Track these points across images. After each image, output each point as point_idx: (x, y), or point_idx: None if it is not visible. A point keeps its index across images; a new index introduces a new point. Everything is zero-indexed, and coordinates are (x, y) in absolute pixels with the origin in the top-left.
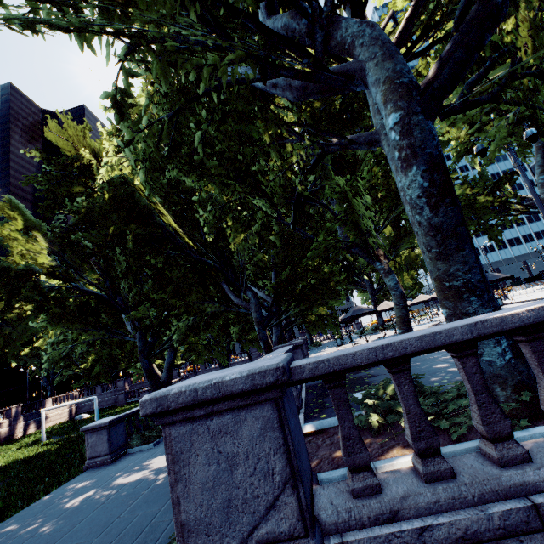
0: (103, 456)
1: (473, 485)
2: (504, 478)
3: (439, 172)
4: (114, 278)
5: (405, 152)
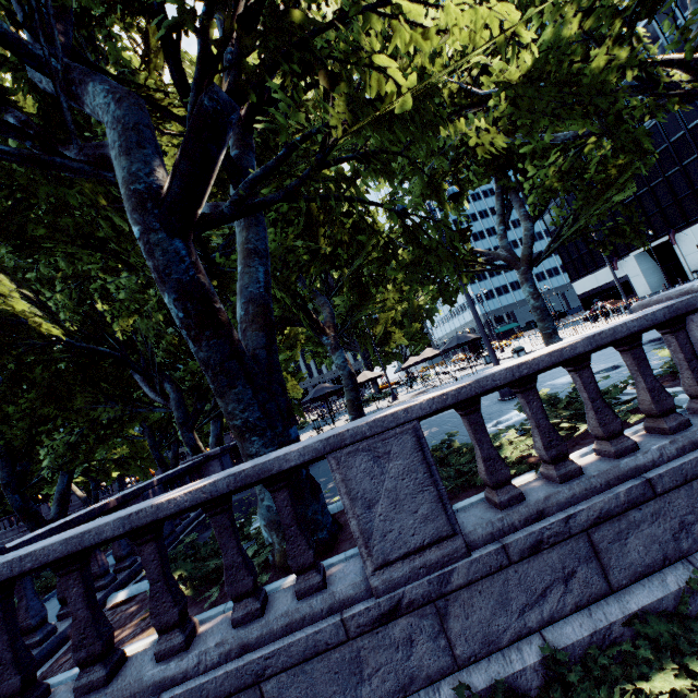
0: None
1: (113, 693)
2: (146, 678)
3: (192, 302)
4: None
5: (155, 275)
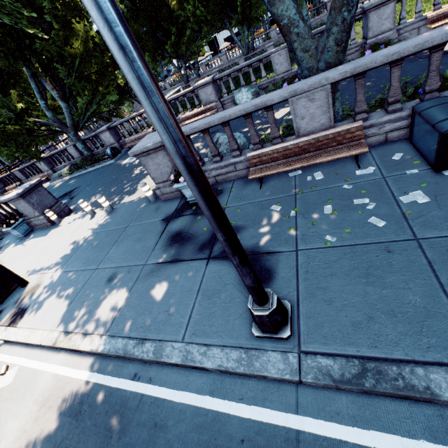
0: None
1: None
2: None
3: None
4: None
5: None
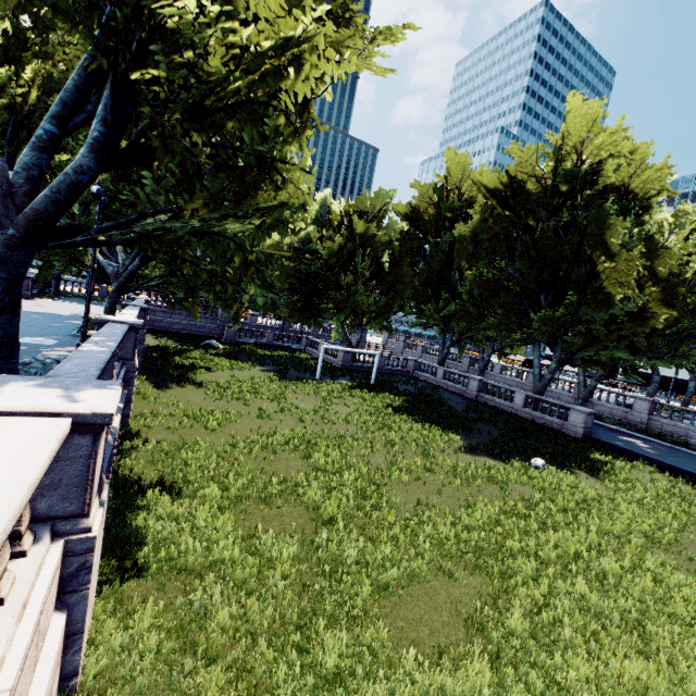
0: (588, 429)
1: None
2: None
3: None
4: (565, 299)
5: None
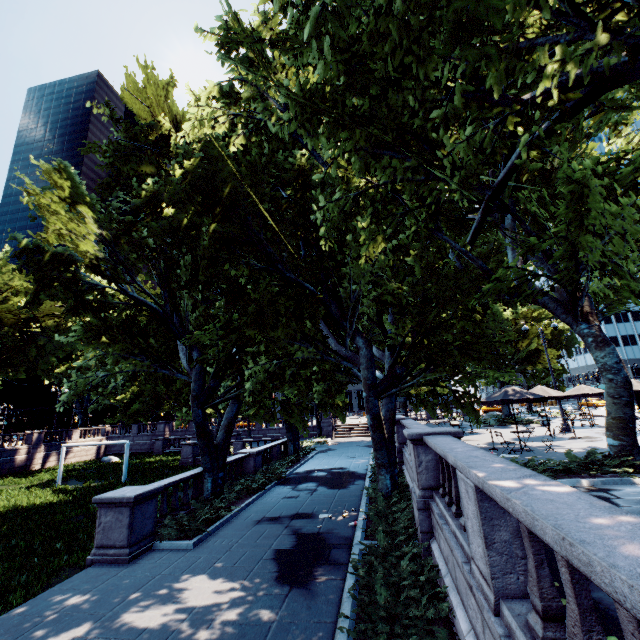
0: (117, 549)
1: None
2: None
3: None
4: (175, 290)
5: None
